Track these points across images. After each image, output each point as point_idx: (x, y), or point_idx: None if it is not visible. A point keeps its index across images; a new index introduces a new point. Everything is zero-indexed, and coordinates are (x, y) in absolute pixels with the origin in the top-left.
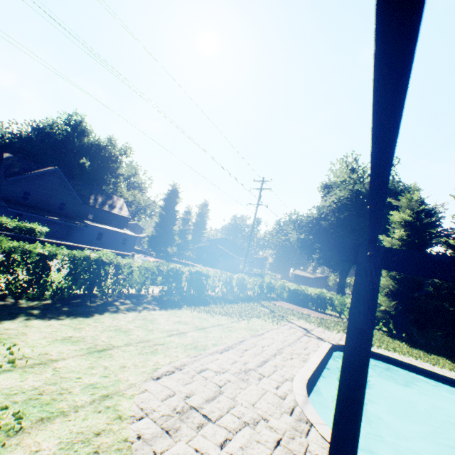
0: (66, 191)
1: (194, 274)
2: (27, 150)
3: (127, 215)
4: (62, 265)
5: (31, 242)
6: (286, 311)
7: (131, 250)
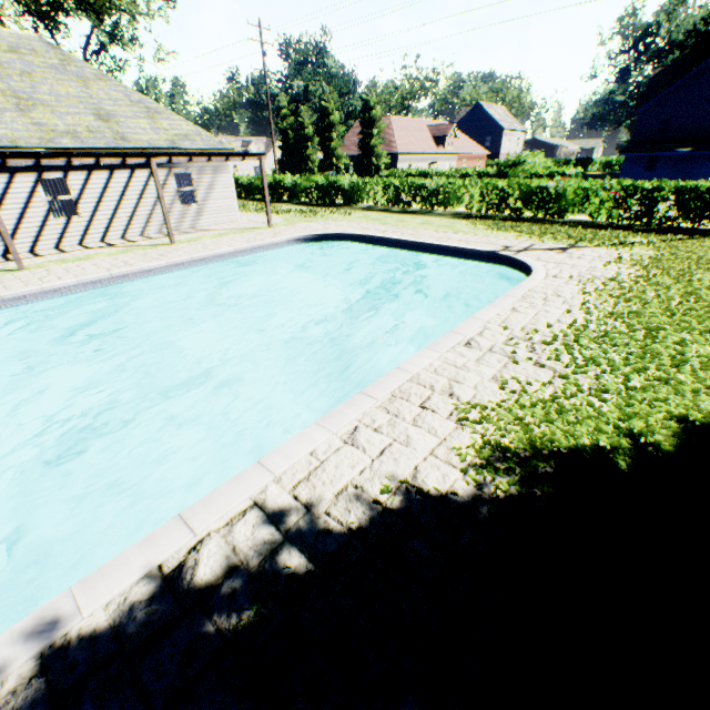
0: None
1: (525, 187)
2: None
3: None
4: (404, 189)
5: None
6: (703, 250)
7: None
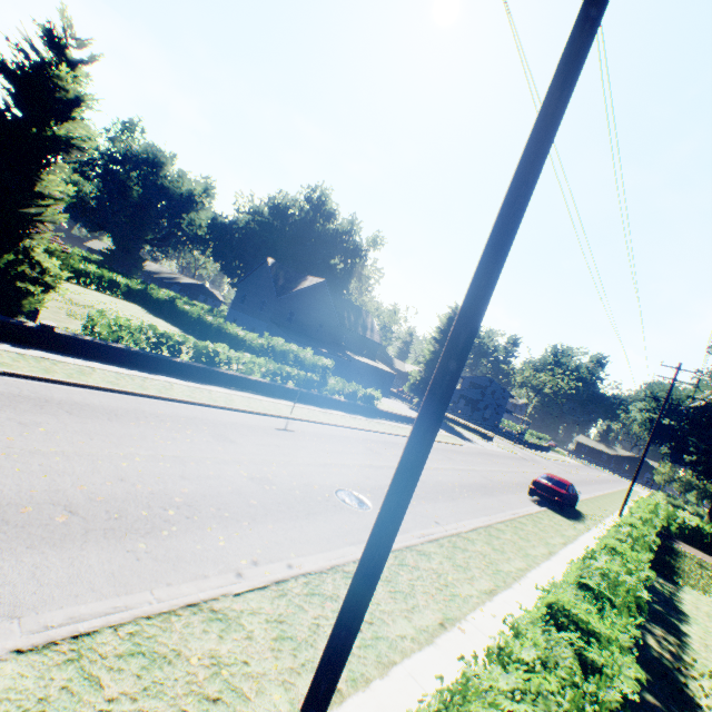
0: (326, 310)
1: None
2: (272, 244)
3: (379, 341)
4: None
5: (373, 413)
6: None
7: (385, 392)
